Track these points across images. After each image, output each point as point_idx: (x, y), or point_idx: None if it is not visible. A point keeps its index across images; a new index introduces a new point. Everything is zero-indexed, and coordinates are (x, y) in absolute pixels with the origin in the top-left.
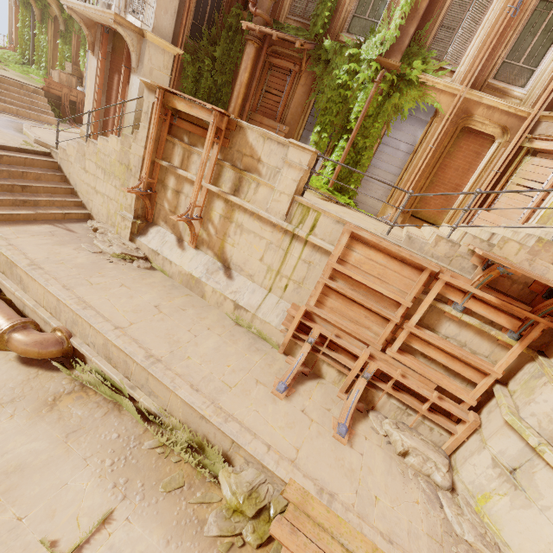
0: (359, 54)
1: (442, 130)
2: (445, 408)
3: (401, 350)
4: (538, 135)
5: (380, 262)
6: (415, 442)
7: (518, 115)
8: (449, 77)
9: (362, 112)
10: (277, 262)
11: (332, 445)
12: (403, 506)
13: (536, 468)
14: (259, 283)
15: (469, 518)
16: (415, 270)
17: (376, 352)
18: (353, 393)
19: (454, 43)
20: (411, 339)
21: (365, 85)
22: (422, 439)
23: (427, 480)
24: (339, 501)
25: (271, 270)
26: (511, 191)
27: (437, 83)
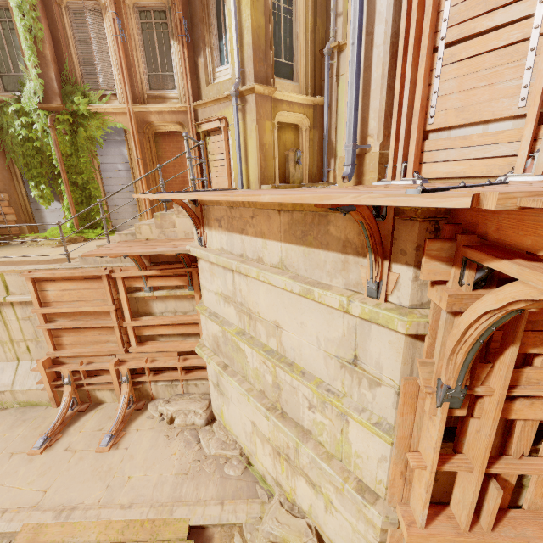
0: (22, 108)
1: (135, 143)
2: (187, 365)
3: (141, 342)
4: (202, 120)
5: (73, 288)
6: (178, 406)
7: (181, 111)
8: (116, 100)
9: (57, 156)
10: (4, 333)
11: (93, 461)
12: (158, 466)
13: (220, 375)
14: (5, 360)
15: (217, 436)
16: (100, 280)
17: (124, 356)
18: (121, 400)
19: (99, 73)
20: (140, 330)
21: (47, 131)
22: (190, 398)
23: (191, 429)
24: (81, 508)
25: (4, 342)
26: (117, 191)
27: (107, 108)
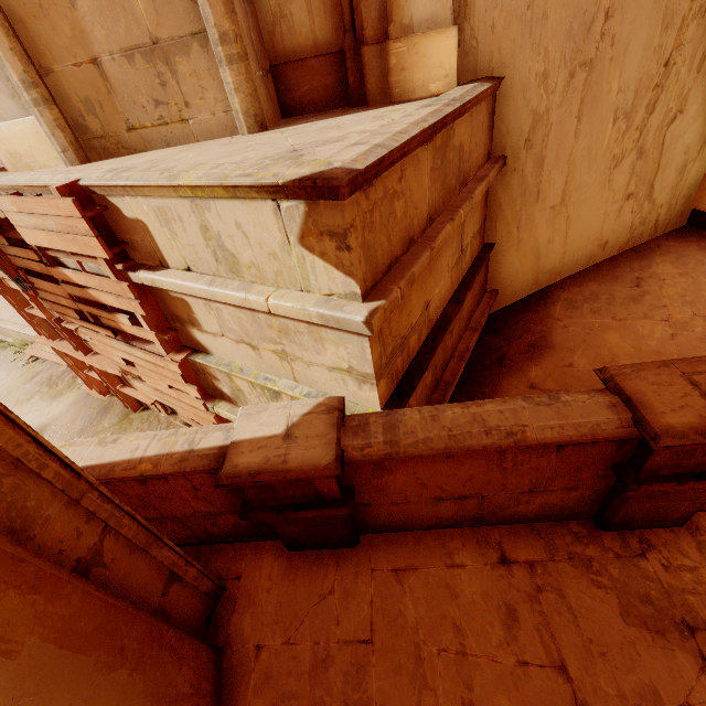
0: None
1: None
2: None
3: None
4: None
5: None
6: None
7: None
8: None
9: None
10: None
11: None
12: None
13: None
14: None
15: None
16: None
17: None
18: None
19: None
20: None
21: None
22: None
23: None
24: None
25: None
26: None
27: None
